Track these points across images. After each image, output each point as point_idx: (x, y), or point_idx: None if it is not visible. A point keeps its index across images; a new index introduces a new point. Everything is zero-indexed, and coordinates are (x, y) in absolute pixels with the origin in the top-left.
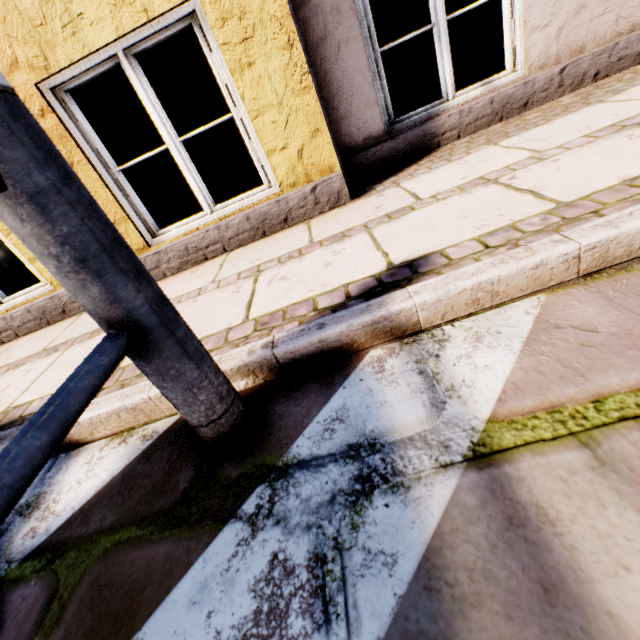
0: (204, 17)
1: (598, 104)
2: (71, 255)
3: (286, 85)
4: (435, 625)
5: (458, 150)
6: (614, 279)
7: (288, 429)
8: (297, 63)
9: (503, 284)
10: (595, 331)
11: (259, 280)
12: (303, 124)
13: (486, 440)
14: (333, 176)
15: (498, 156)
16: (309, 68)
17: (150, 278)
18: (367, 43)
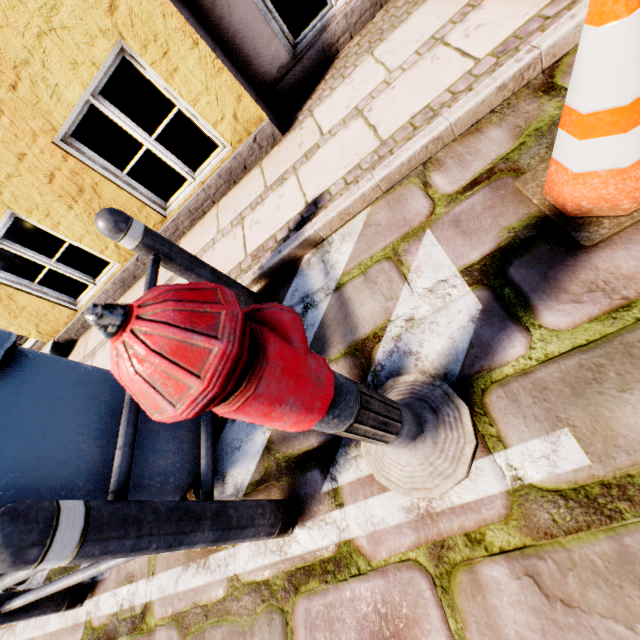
0: (131, 49)
1: None
2: (183, 268)
3: (205, 74)
4: (322, 334)
5: (350, 60)
6: (395, 192)
7: (279, 300)
8: (206, 55)
9: (350, 209)
10: (380, 225)
11: (244, 226)
12: (228, 96)
13: (340, 282)
14: (264, 125)
15: (369, 76)
16: (215, 53)
17: (206, 264)
18: None
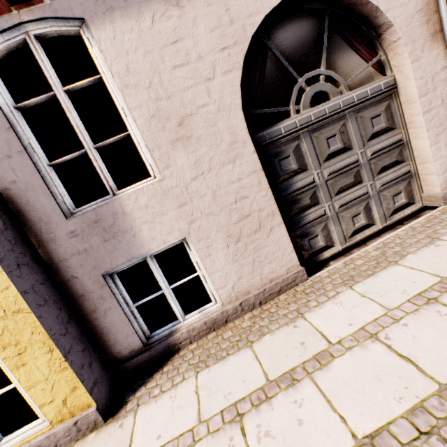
0: None
1: (249, 349)
2: None
3: (50, 369)
4: None
5: (184, 364)
6: None
7: None
8: (57, 357)
9: None
10: None
11: None
12: (65, 385)
13: None
14: (89, 412)
15: (187, 405)
16: (67, 356)
17: None
18: (124, 305)
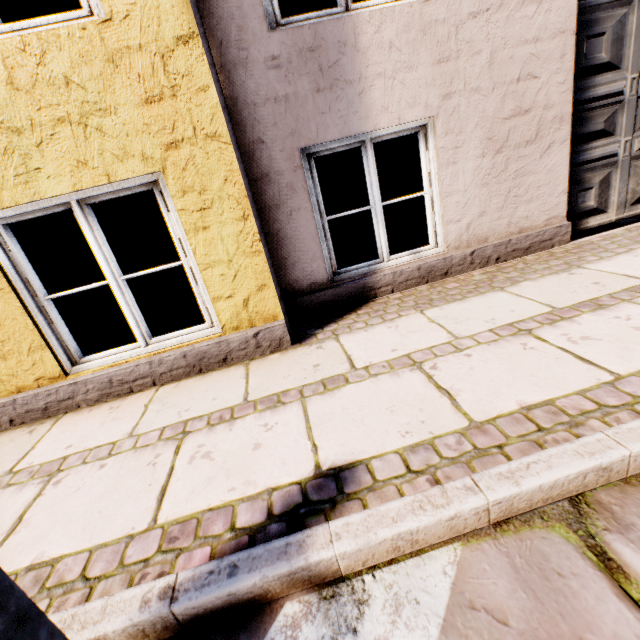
0: (166, 186)
1: (500, 292)
2: None
3: (238, 247)
4: None
5: (391, 307)
6: (520, 536)
7: None
8: (250, 232)
9: (422, 533)
10: (506, 623)
11: (181, 450)
12: (251, 279)
13: None
14: (276, 325)
15: (423, 330)
16: (261, 236)
17: (7, 596)
18: (316, 212)
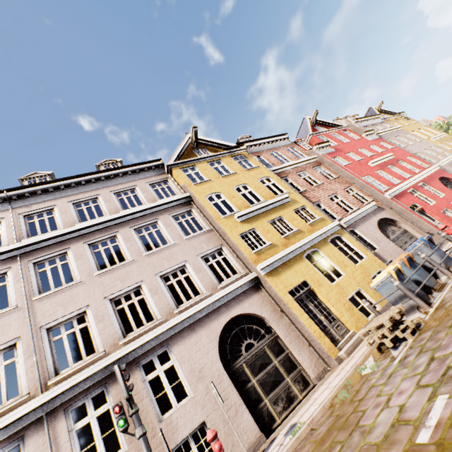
0: (381, 269)
1: None
2: None
3: None
4: None
5: None
6: None
7: None
8: None
9: None
10: None
11: None
12: None
13: None
14: None
15: None
16: None
17: None
18: None
